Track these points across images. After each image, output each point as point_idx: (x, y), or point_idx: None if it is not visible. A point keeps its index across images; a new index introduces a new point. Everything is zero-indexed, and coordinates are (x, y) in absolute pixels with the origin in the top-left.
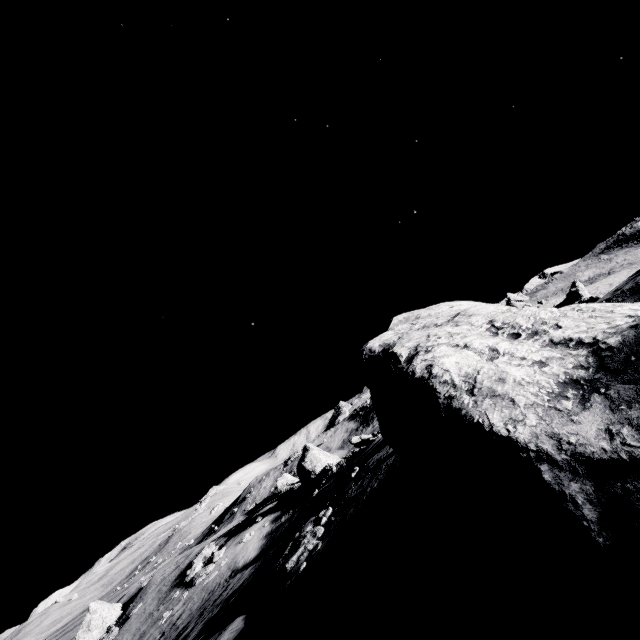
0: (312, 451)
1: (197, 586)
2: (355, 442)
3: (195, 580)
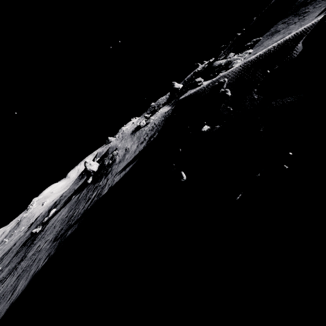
0: (176, 83)
1: (151, 122)
2: (197, 71)
3: (149, 122)
